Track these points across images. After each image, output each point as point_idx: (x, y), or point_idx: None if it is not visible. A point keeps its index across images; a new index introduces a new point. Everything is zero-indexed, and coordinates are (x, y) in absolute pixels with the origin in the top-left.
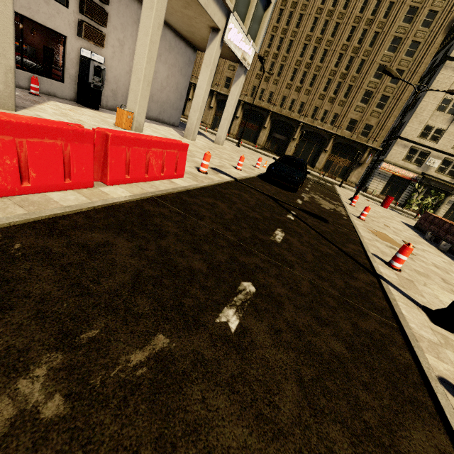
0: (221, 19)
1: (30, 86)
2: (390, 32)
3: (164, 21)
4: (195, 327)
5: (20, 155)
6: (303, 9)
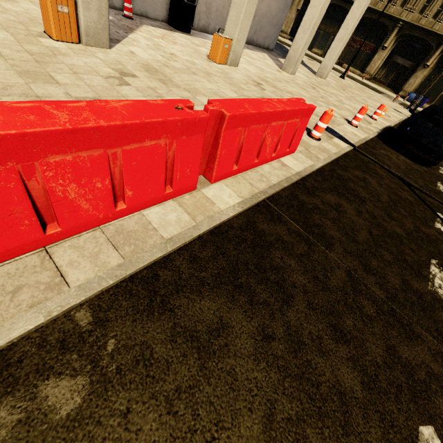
0: None
1: (123, 6)
2: None
3: None
4: None
5: (113, 171)
6: None
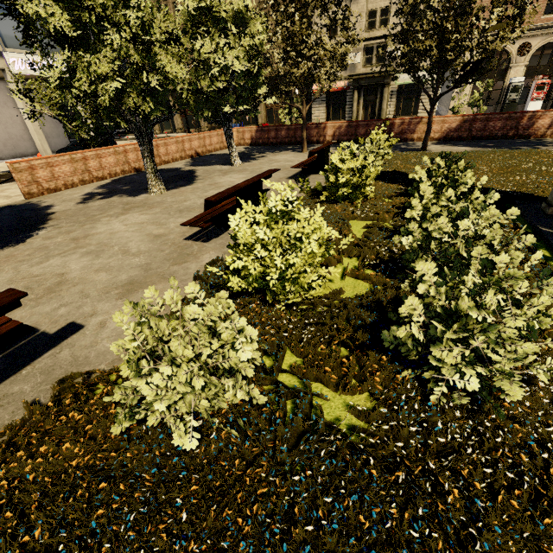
0: None
1: None
2: None
3: None
4: None
5: None
6: None
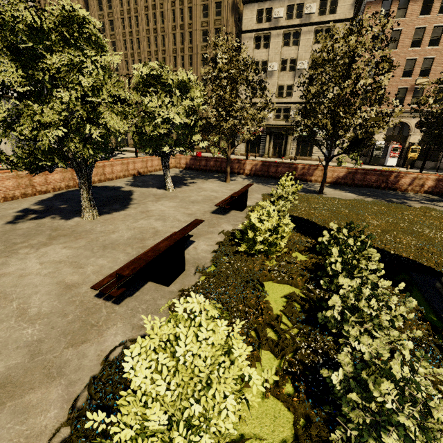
0: None
1: None
2: (198, 29)
3: None
4: None
5: None
6: (137, 34)
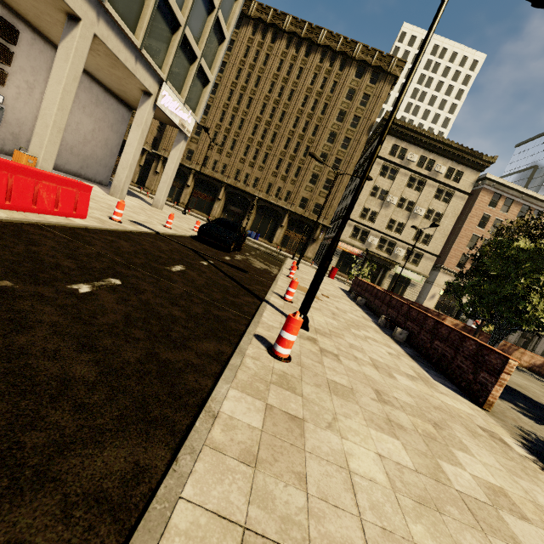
0: (153, 85)
1: None
2: (327, 127)
3: (91, 75)
4: (44, 285)
5: None
6: (252, 94)
